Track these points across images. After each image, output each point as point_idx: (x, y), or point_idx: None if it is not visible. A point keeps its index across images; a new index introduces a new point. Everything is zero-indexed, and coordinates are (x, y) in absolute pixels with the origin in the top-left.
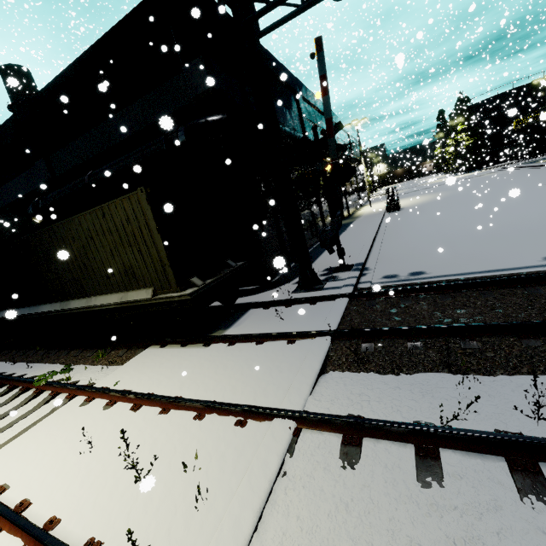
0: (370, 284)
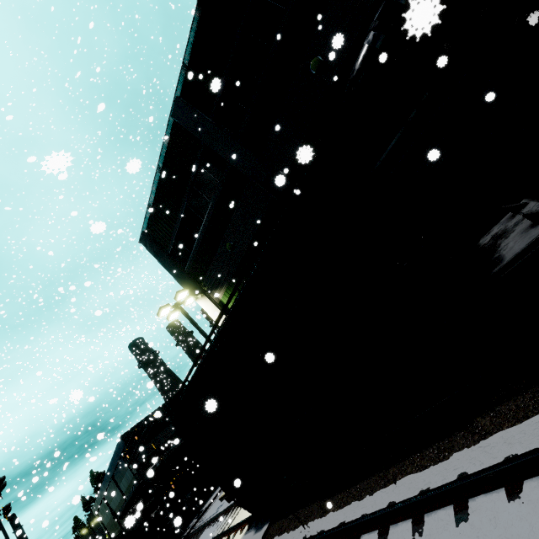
0: (193, 530)
